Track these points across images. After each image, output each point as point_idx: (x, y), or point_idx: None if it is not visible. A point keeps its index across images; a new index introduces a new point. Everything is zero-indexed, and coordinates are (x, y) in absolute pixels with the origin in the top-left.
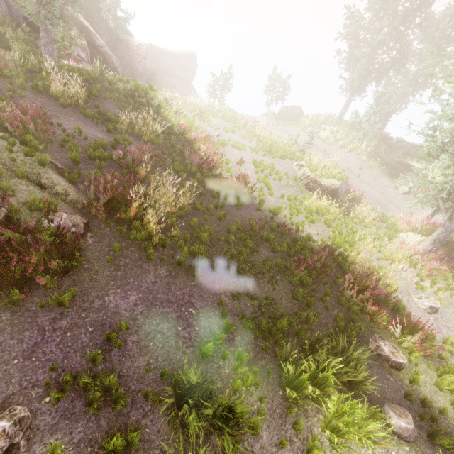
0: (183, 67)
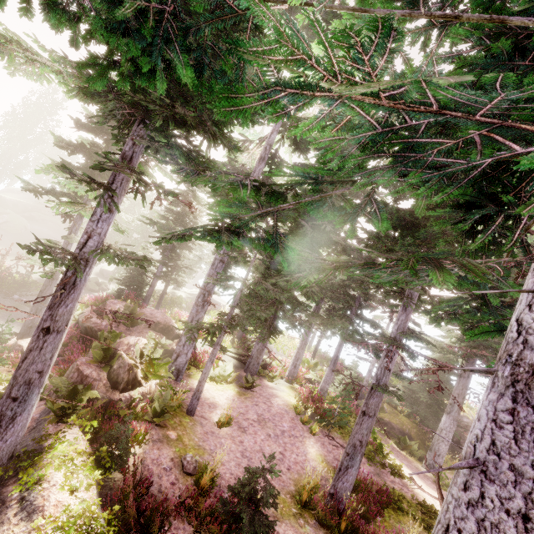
0: None
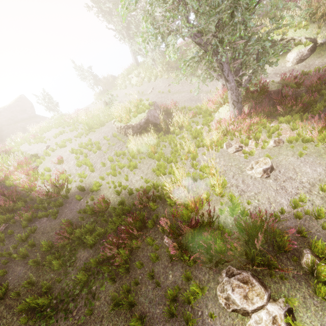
0: (20, 110)
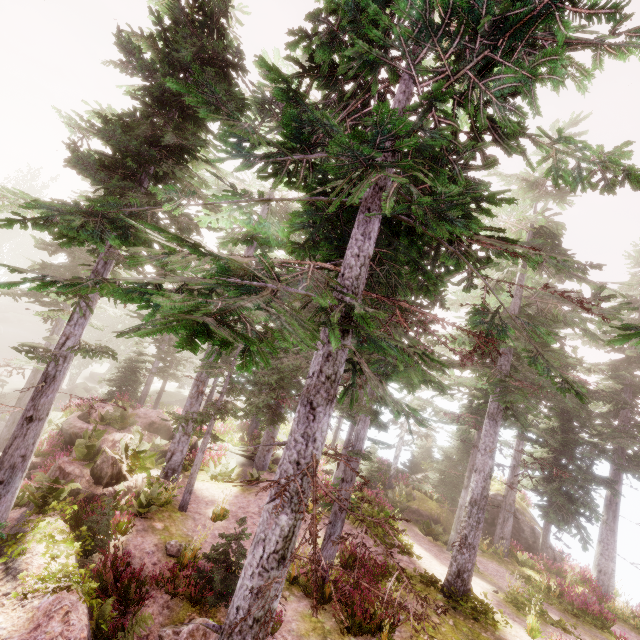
0: None
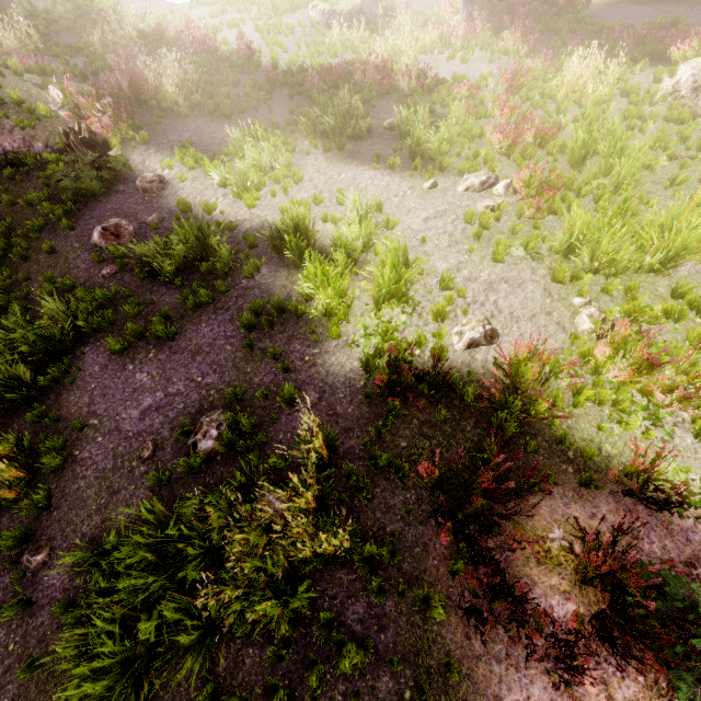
0: None
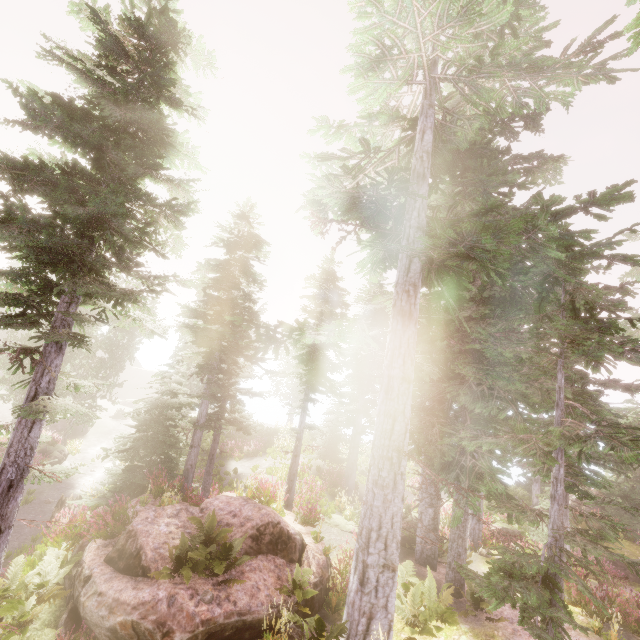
0: None
